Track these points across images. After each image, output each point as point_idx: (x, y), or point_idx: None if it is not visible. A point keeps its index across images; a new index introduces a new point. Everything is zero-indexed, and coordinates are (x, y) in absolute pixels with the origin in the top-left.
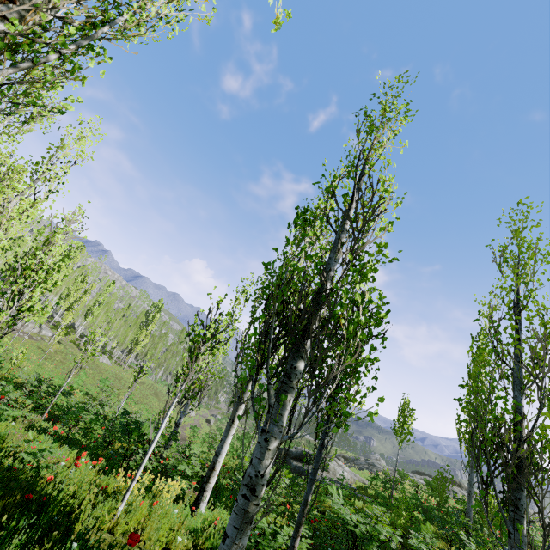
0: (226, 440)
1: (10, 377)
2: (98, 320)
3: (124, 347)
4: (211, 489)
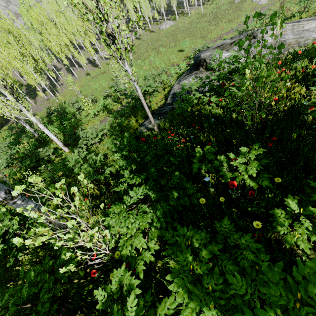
0: None
1: (68, 103)
2: (143, 7)
3: (175, 4)
4: None
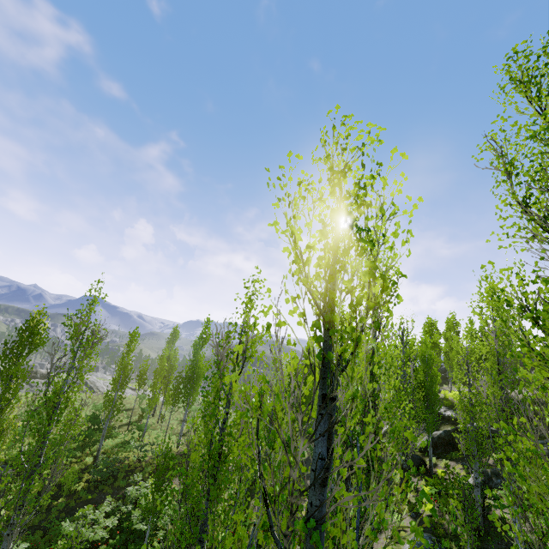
0: None
1: None
2: None
3: None
4: None
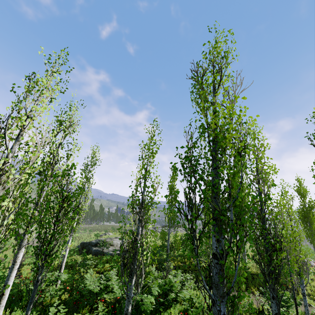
0: (11, 274)
1: None
2: None
3: None
4: (4, 306)
